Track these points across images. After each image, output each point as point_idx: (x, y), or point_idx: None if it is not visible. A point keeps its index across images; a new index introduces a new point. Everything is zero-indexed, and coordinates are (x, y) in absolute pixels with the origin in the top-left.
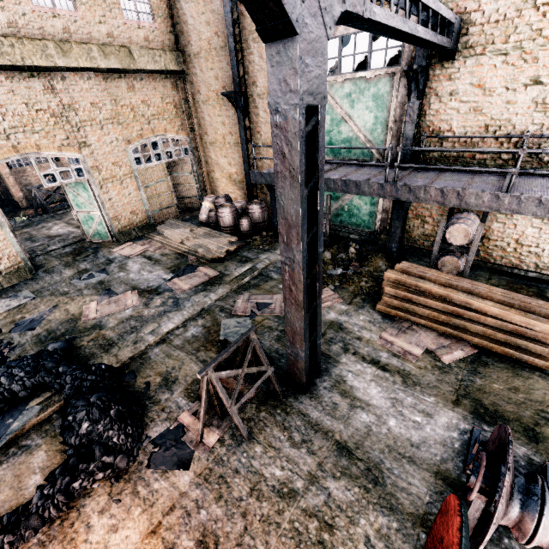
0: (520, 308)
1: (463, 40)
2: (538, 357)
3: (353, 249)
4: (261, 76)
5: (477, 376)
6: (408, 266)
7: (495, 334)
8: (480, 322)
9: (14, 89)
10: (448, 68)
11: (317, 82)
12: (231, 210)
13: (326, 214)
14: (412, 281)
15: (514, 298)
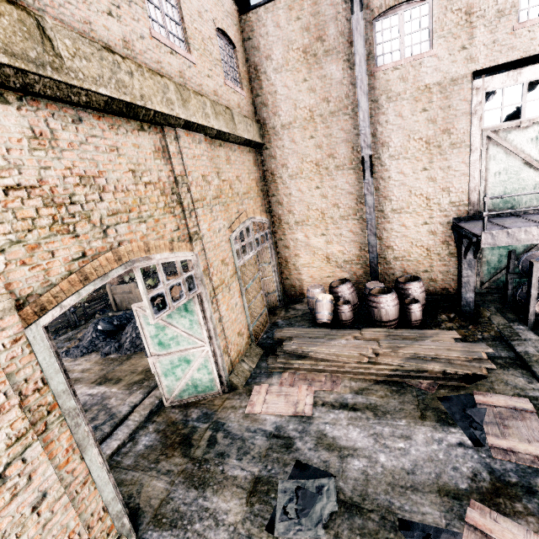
0: None
1: None
2: None
3: None
4: (397, 135)
5: None
6: None
7: None
8: None
9: (118, 146)
10: None
11: None
12: (395, 295)
13: None
14: None
15: None
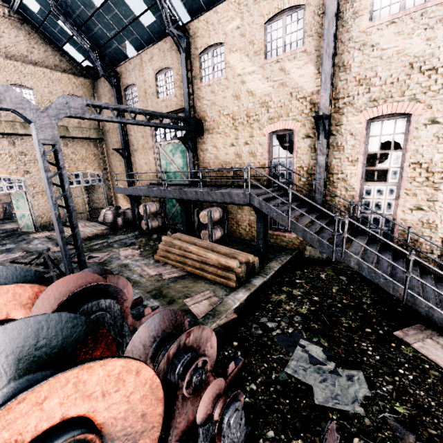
0: (210, 249)
1: (205, 127)
2: (209, 273)
3: (170, 232)
4: (135, 141)
5: (173, 282)
6: (178, 234)
7: (195, 263)
8: (192, 258)
9: None
10: (203, 139)
11: (52, 137)
12: (112, 212)
13: (160, 213)
14: (170, 240)
15: (211, 245)
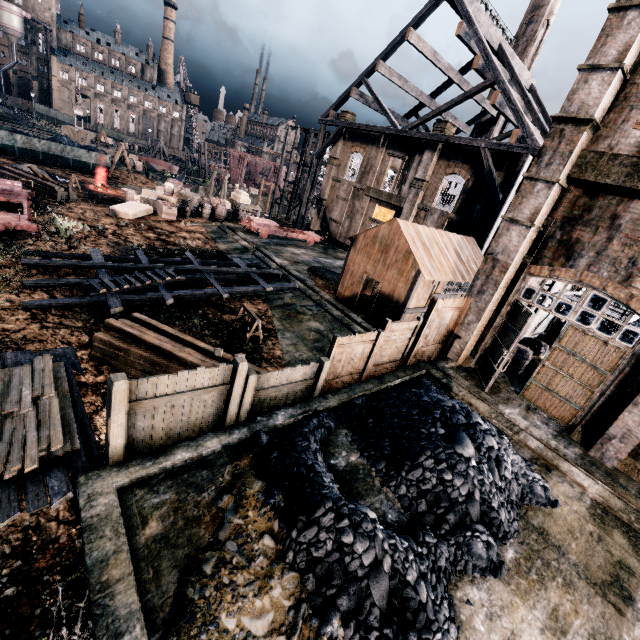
0: None
1: None
2: None
3: None
4: None
5: None
6: None
7: None
8: None
9: None
10: None
11: None
12: None
13: None
14: None
15: None
